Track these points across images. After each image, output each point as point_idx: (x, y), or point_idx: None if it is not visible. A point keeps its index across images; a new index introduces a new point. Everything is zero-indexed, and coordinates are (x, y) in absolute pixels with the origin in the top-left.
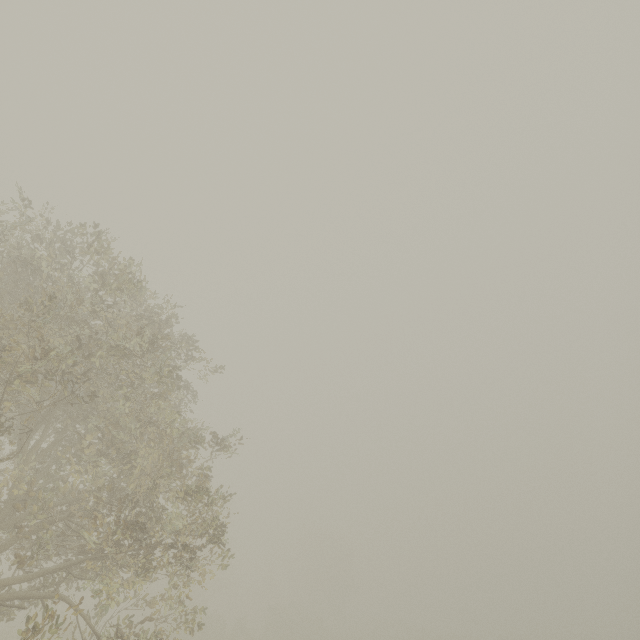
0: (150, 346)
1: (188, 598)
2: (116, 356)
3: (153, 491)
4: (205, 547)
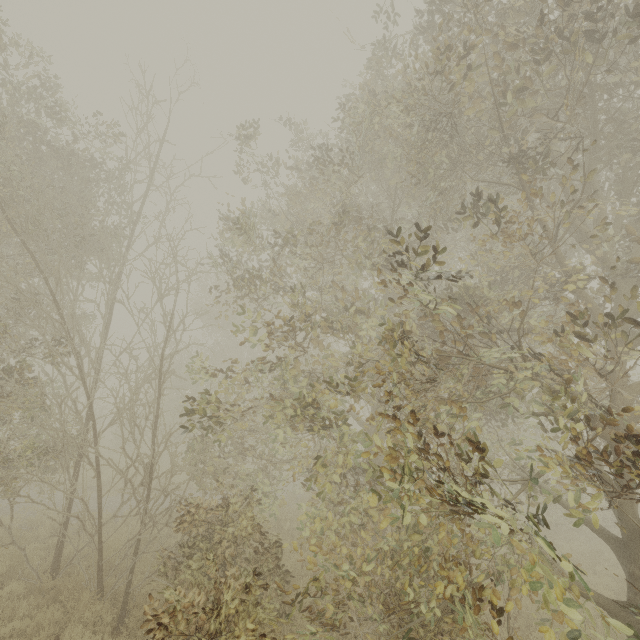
0: None
1: None
2: None
3: None
4: None
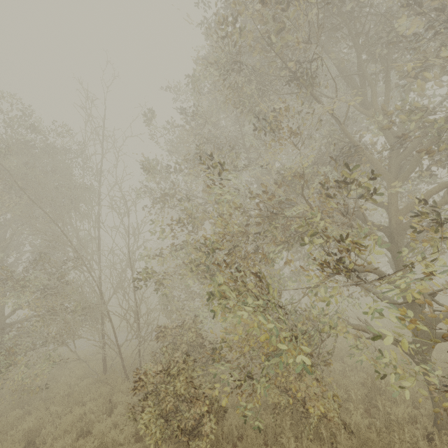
0: None
1: None
2: None
3: None
4: None
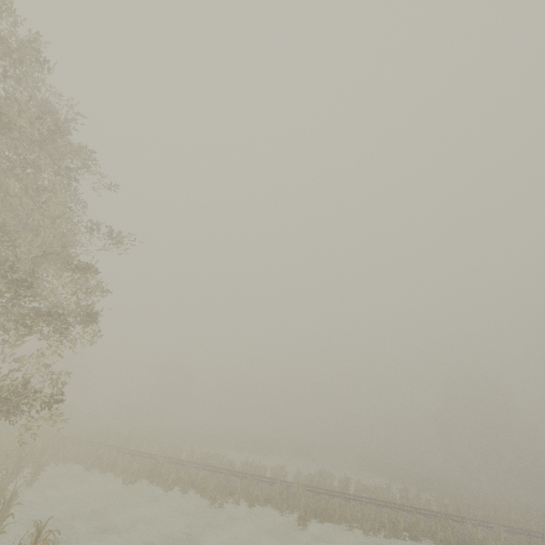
0: (41, 139)
1: (59, 355)
2: (4, 128)
3: (32, 272)
4: (79, 323)
